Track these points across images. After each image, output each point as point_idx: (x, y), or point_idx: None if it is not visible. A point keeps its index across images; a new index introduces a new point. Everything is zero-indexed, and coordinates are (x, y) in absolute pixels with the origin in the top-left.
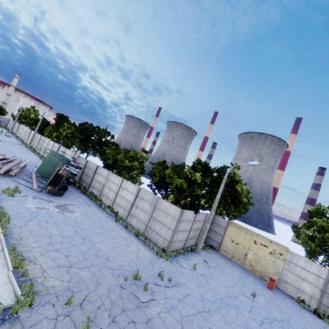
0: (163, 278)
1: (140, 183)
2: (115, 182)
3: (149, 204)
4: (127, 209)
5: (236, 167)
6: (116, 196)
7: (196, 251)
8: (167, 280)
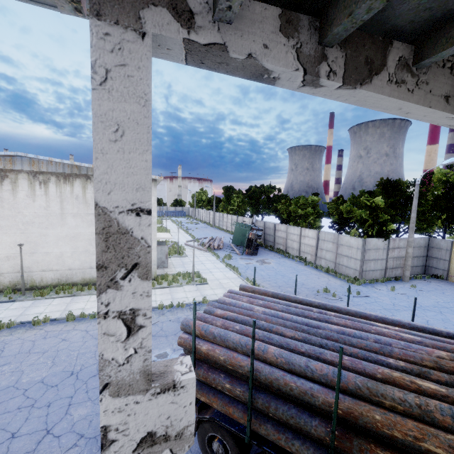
0: (351, 292)
1: (320, 227)
2: (295, 233)
3: (331, 243)
4: (313, 253)
5: None
6: (300, 245)
7: (402, 279)
8: (356, 294)
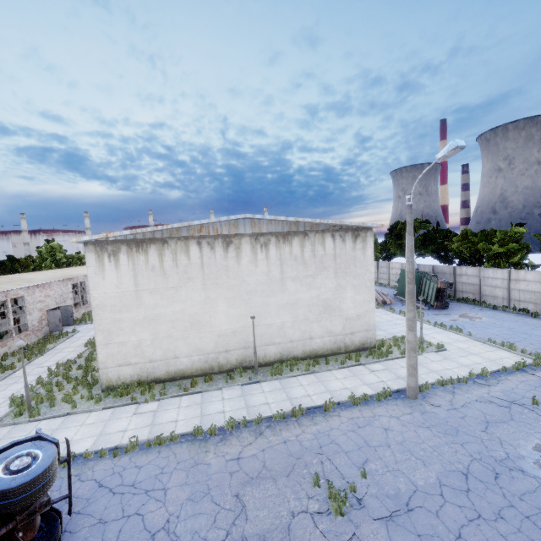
0: None
1: (534, 266)
2: (497, 276)
3: None
4: (539, 302)
5: None
6: (509, 292)
7: None
8: None
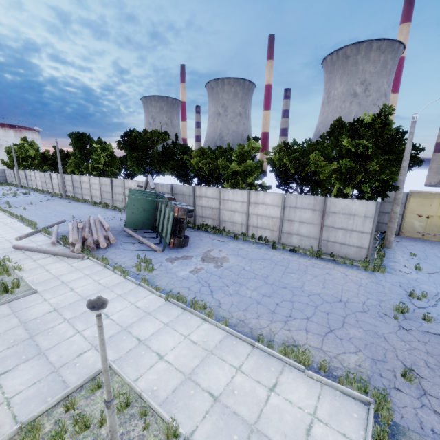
0: (420, 297)
1: (267, 187)
2: (237, 199)
3: (310, 211)
4: (276, 228)
5: (388, 110)
6: (248, 217)
7: (386, 246)
8: (422, 297)
